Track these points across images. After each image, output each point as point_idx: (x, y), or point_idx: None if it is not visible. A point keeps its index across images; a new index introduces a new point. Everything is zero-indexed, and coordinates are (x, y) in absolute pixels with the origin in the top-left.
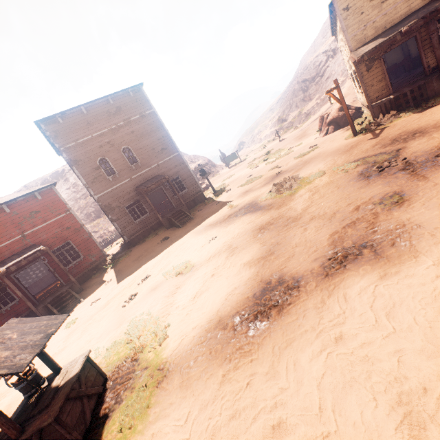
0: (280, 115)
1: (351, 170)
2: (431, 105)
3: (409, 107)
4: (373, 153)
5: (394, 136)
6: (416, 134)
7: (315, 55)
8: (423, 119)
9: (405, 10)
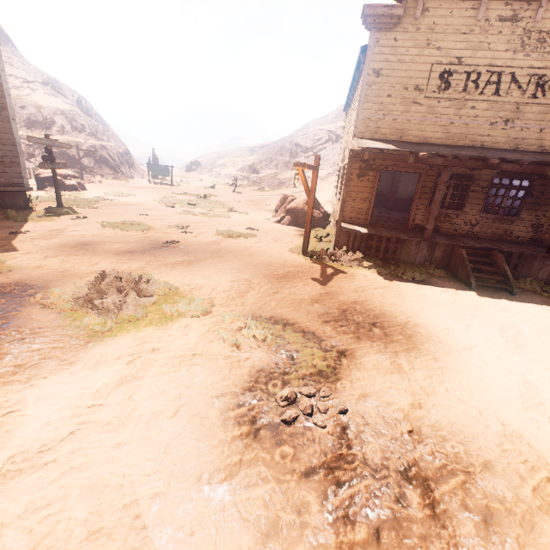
0: (255, 163)
1: (249, 346)
2: (400, 274)
3: (377, 257)
4: (304, 324)
5: (347, 303)
6: (376, 327)
7: (320, 127)
8: (390, 298)
9: (428, 134)
